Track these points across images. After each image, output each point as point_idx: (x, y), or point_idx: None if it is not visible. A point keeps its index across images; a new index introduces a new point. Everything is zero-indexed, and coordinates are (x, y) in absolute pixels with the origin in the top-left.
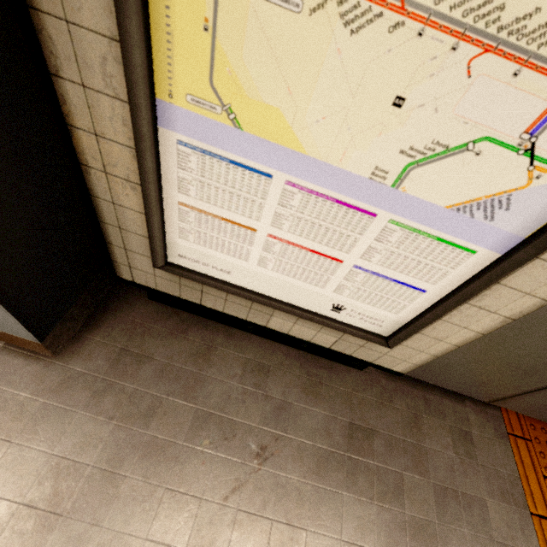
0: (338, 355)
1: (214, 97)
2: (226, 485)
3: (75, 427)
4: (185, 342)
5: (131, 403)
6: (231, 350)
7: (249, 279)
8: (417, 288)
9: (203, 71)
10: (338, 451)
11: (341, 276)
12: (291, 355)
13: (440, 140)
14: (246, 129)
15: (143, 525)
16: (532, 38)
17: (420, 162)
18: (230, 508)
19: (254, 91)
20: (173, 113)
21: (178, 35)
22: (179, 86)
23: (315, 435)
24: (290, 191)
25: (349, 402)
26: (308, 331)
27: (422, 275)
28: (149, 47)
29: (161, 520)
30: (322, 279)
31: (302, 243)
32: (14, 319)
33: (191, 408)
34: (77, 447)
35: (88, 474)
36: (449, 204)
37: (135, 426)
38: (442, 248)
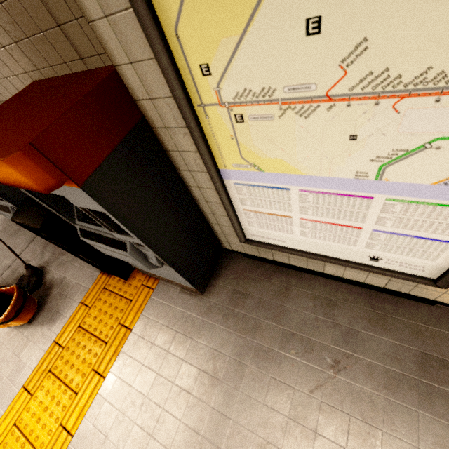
0: (396, 293)
1: (245, 162)
2: (310, 382)
3: (218, 334)
4: (269, 284)
5: (243, 323)
6: (302, 289)
7: (298, 244)
8: (442, 240)
9: (236, 153)
10: (410, 375)
11: (365, 237)
12: (354, 292)
13: (398, 148)
14: (266, 171)
15: (260, 395)
16: (436, 81)
17: (390, 163)
18: (315, 398)
19: (263, 154)
20: (228, 173)
21: (221, 144)
22: (227, 162)
23: (384, 358)
24: (303, 194)
25: (420, 334)
26: (359, 275)
27: (441, 231)
28: (210, 153)
29: (270, 395)
30: (351, 240)
31: (325, 220)
32: (183, 278)
33: (280, 329)
34: (220, 345)
35: (228, 361)
36: (434, 182)
37: (247, 337)
38: (448, 210)
